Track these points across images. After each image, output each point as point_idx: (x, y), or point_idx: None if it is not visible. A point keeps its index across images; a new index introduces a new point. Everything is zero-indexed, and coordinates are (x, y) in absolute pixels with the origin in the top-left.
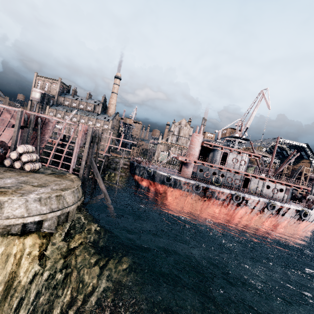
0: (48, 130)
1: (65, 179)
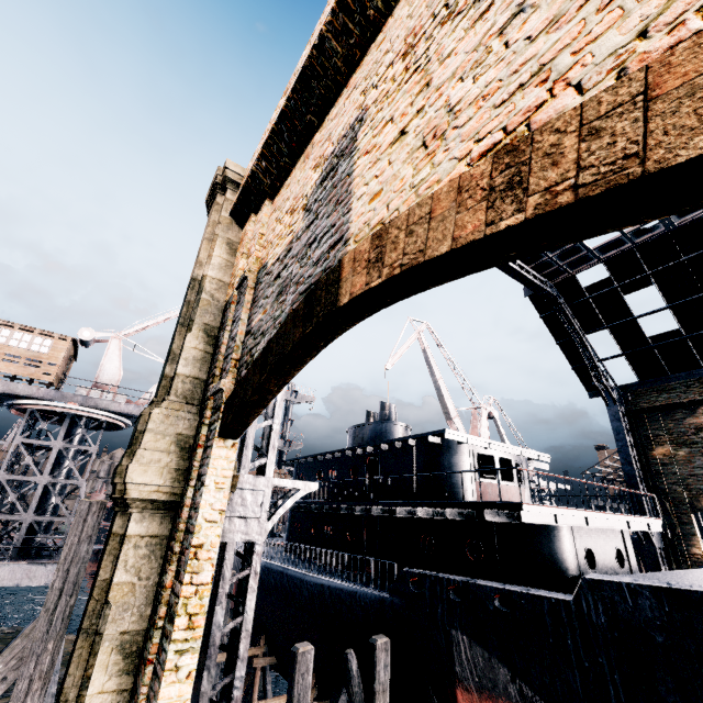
0: None
1: None
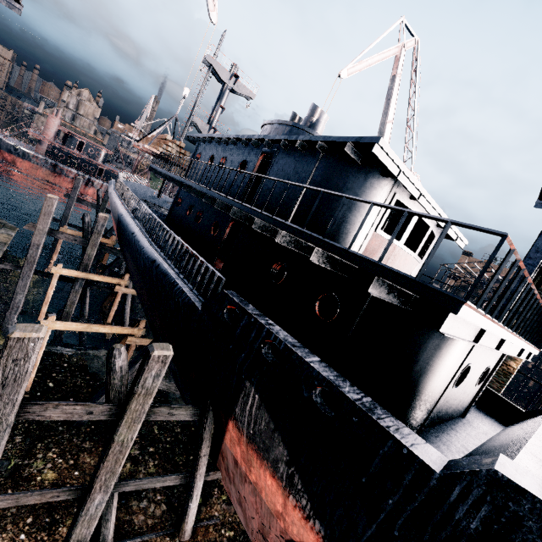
0: None
1: None
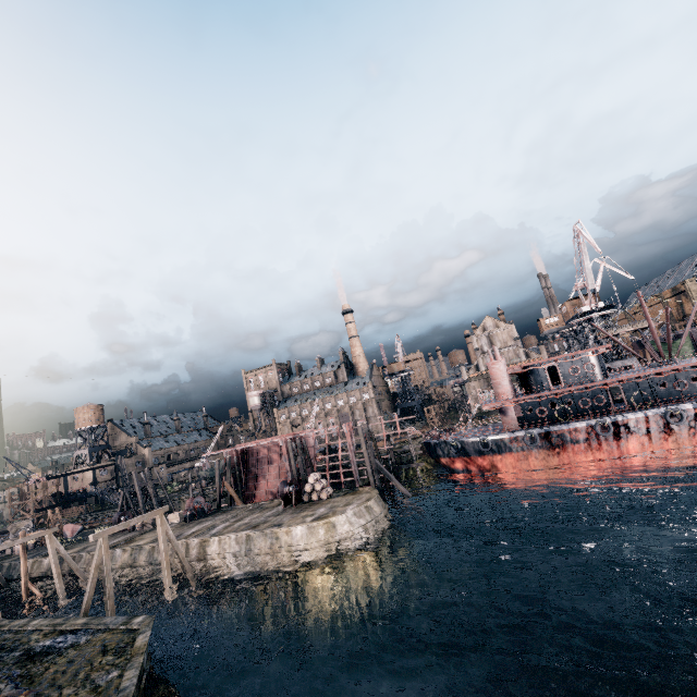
0: (311, 448)
1: (361, 494)
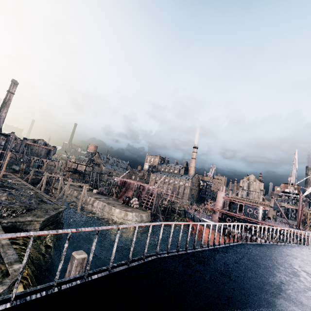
0: (145, 191)
1: (145, 212)
